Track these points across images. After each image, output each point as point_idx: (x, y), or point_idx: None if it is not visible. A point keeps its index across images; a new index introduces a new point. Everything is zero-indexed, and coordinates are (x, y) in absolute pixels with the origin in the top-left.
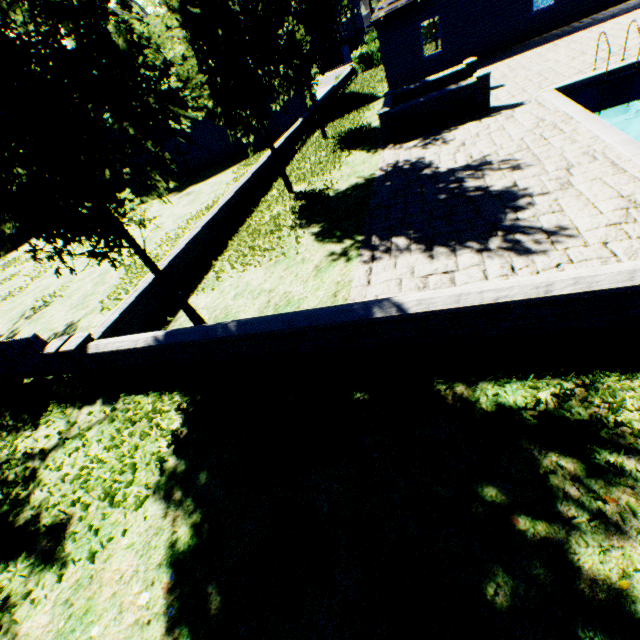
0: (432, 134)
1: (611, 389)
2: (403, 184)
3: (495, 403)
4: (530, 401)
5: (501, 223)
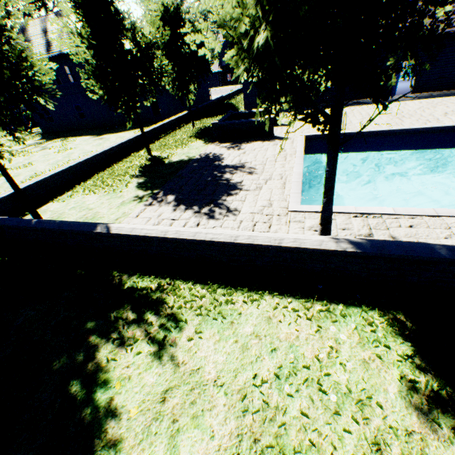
0: (239, 142)
1: (176, 287)
2: (201, 166)
3: (132, 286)
4: (142, 287)
5: (217, 200)
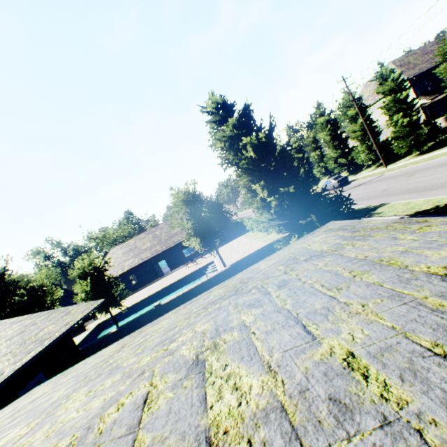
0: None
1: None
2: None
3: None
4: None
5: None
